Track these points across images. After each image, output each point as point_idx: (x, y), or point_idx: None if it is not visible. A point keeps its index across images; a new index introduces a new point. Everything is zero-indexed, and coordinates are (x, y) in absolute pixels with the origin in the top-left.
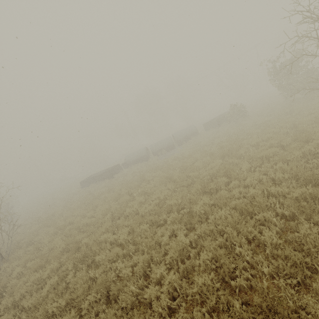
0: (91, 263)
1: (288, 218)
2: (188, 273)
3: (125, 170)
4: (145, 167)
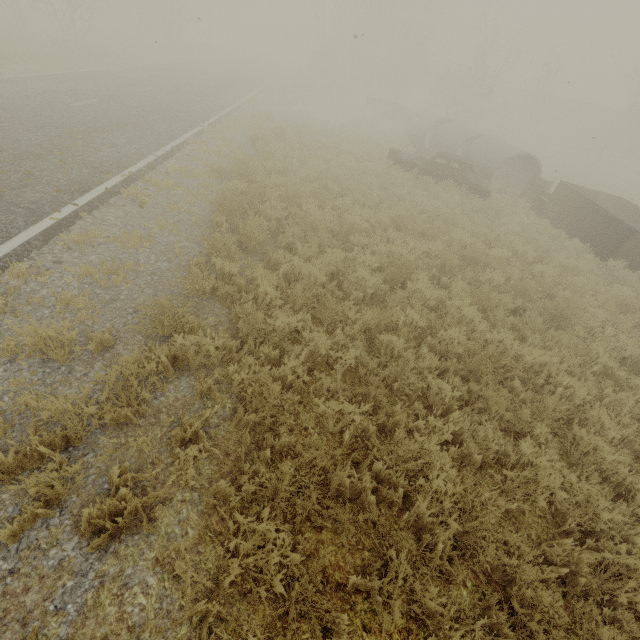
0: None
1: None
2: None
3: None
4: None
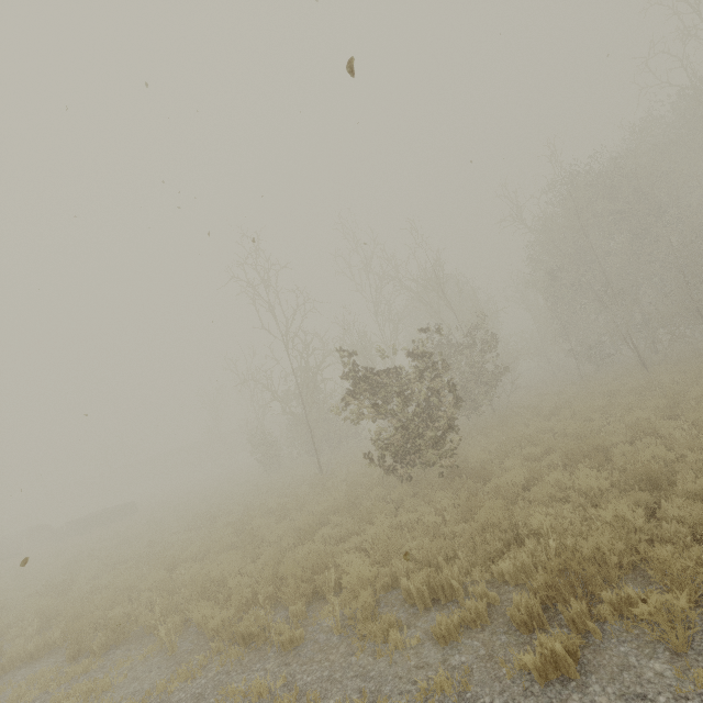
0: None
1: None
2: None
3: None
4: None
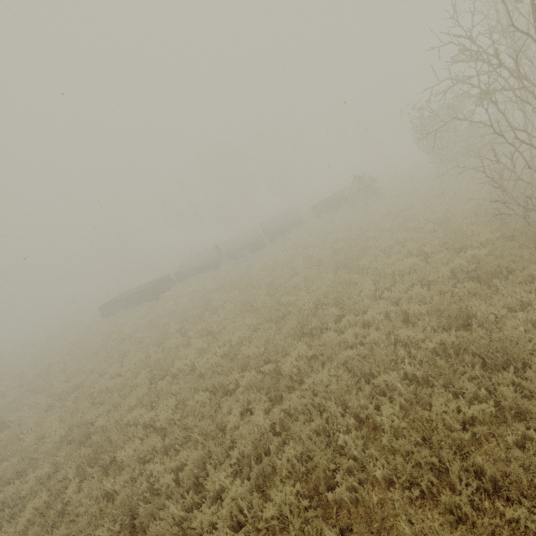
0: (110, 462)
1: (420, 381)
2: (266, 479)
3: (179, 286)
4: (213, 282)
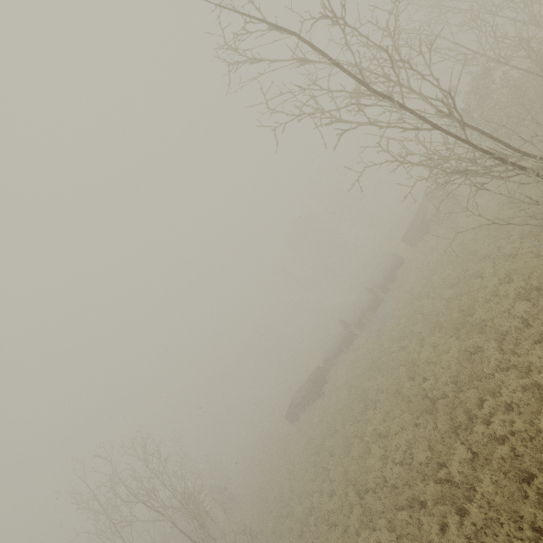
0: None
1: None
2: None
3: (332, 376)
4: (358, 364)
